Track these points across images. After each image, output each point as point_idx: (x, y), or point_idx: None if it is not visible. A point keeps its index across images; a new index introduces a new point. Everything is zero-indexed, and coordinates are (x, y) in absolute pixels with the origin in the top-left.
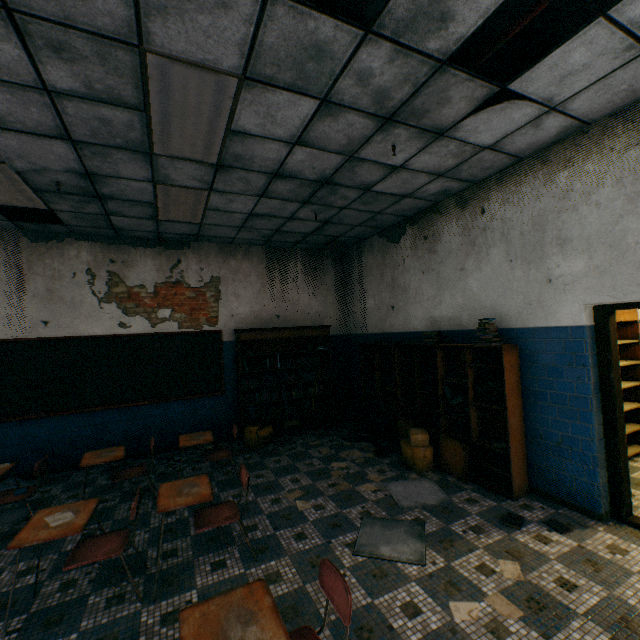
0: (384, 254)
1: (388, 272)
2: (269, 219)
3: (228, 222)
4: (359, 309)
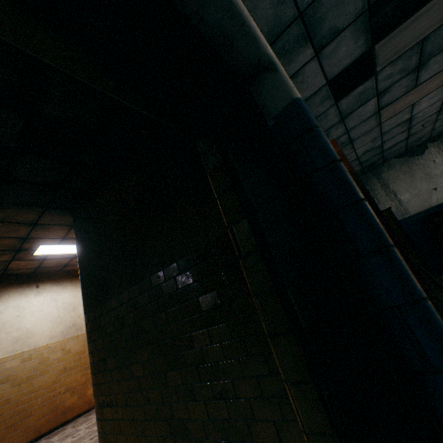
0: (409, 165)
1: (419, 172)
2: (403, 127)
3: (388, 126)
4: (392, 205)
